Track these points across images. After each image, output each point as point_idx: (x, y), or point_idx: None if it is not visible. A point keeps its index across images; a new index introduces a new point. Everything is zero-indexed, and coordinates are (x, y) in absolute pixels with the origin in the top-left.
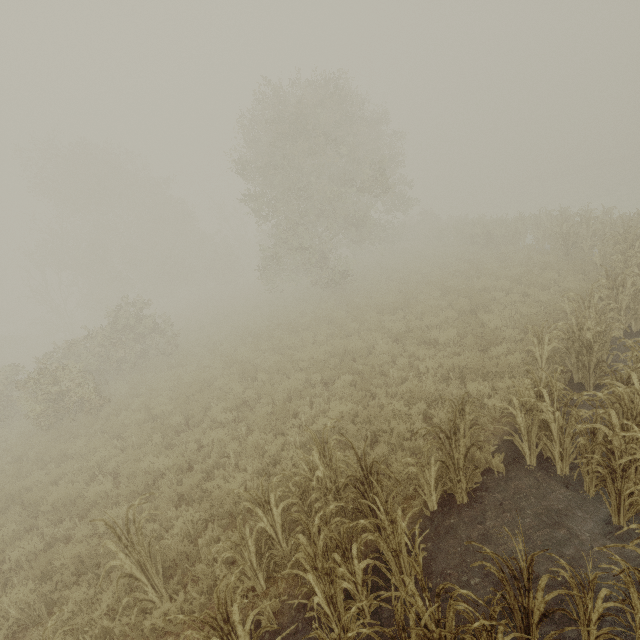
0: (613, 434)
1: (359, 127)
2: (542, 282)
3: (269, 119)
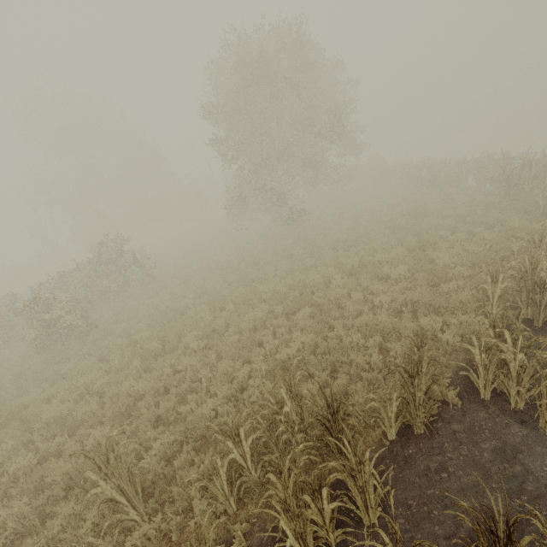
0: None
1: (317, 74)
2: (486, 221)
3: (233, 66)
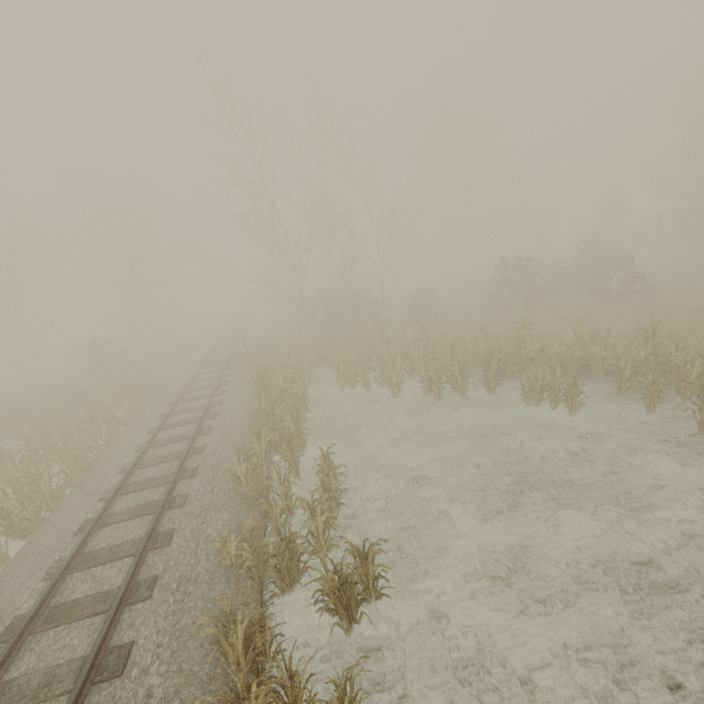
0: None
1: None
2: None
3: None
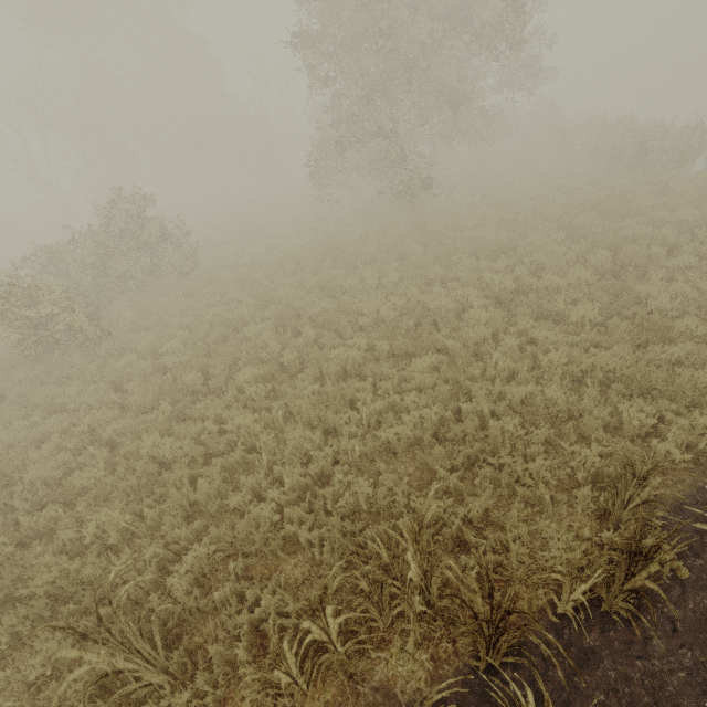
0: None
1: None
2: None
3: None
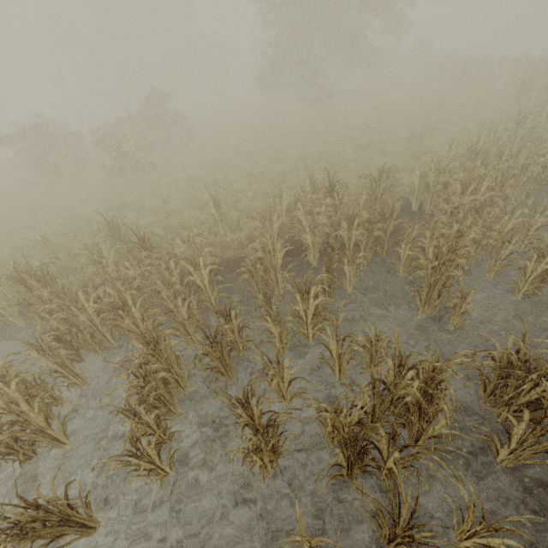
0: (450, 176)
1: None
2: (482, 120)
3: None
